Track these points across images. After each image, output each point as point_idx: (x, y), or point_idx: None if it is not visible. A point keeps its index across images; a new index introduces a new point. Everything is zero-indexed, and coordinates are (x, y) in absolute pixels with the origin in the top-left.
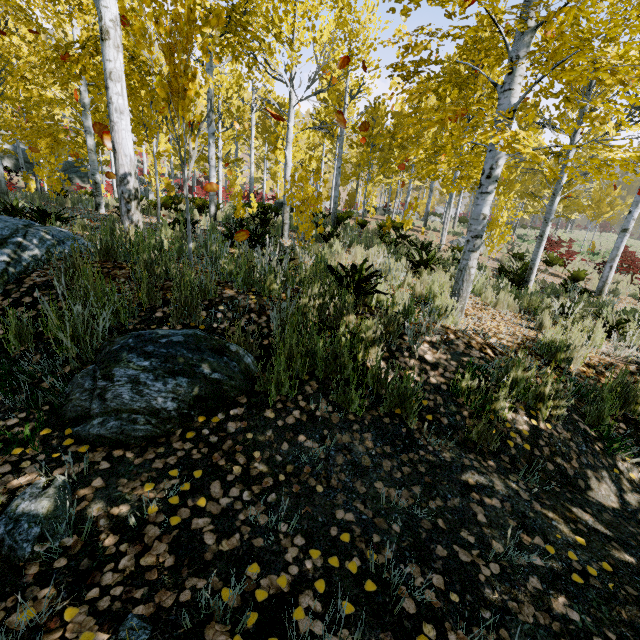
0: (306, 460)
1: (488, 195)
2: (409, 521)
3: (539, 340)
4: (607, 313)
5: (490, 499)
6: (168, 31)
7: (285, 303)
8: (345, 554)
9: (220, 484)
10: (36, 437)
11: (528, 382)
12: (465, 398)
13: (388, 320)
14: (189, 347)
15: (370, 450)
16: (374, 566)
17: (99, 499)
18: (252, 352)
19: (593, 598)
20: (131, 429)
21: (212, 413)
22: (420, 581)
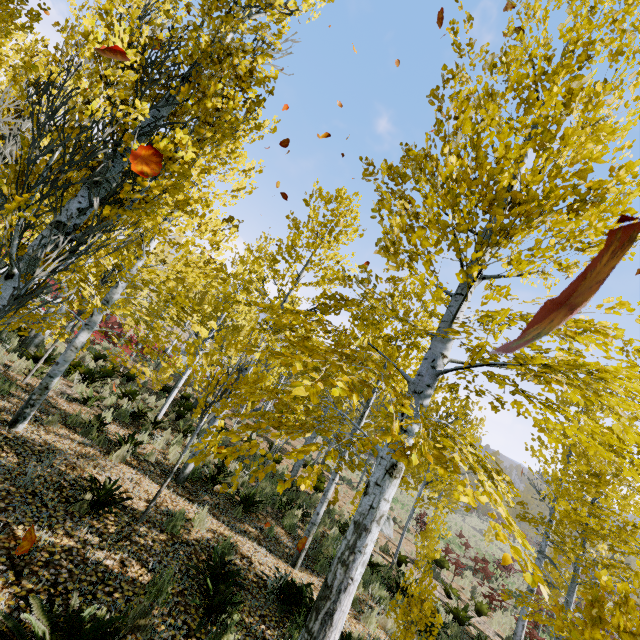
0: None
1: None
2: None
3: None
4: None
5: None
6: None
7: None
8: None
9: None
10: None
11: None
12: None
13: None
14: None
15: None
16: None
17: None
18: None
19: None
20: None
21: None
22: None
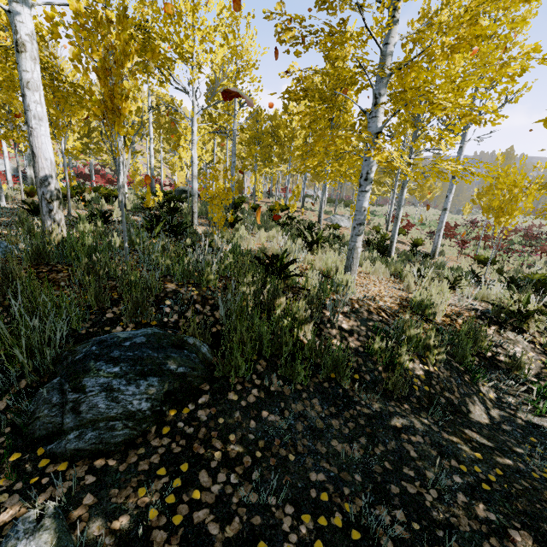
0: (273, 433)
1: (366, 193)
2: (365, 469)
3: (411, 300)
4: (447, 273)
5: (415, 437)
6: (101, 56)
7: (230, 295)
8: (328, 511)
9: (207, 473)
10: (5, 465)
11: (418, 337)
12: (379, 357)
13: (311, 299)
14: (153, 346)
15: (320, 413)
16: (352, 516)
17: (96, 517)
18: (205, 341)
19: (499, 499)
20: (110, 436)
21: (181, 405)
22: (388, 519)
